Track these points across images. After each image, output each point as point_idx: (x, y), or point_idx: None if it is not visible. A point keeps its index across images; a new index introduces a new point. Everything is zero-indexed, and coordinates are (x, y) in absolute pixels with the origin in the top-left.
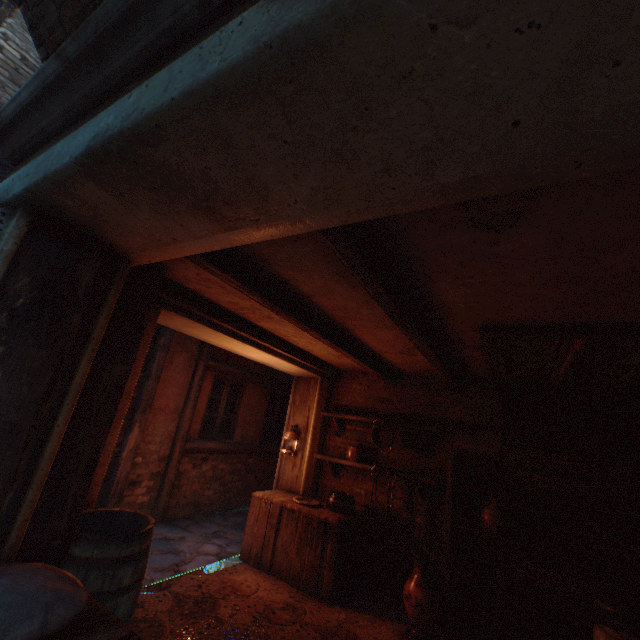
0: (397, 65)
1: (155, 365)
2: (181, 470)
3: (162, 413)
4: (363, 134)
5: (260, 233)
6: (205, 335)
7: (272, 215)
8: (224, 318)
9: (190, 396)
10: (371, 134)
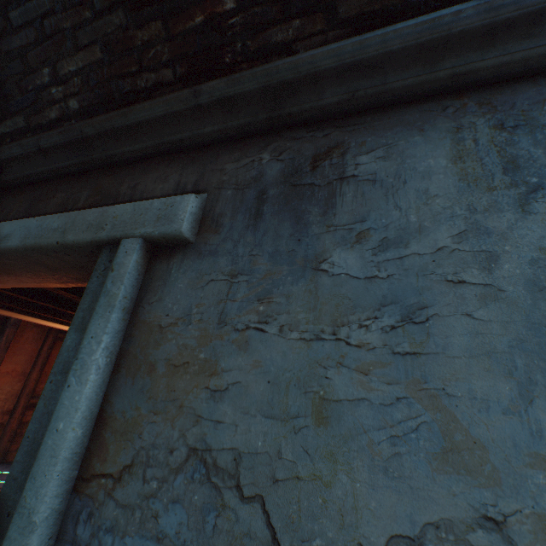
0: (1, 262)
1: (4, 338)
2: (25, 421)
3: (9, 376)
4: (10, 270)
5: (6, 285)
6: (32, 319)
7: (4, 282)
8: (41, 310)
9: (38, 362)
10: (13, 271)
